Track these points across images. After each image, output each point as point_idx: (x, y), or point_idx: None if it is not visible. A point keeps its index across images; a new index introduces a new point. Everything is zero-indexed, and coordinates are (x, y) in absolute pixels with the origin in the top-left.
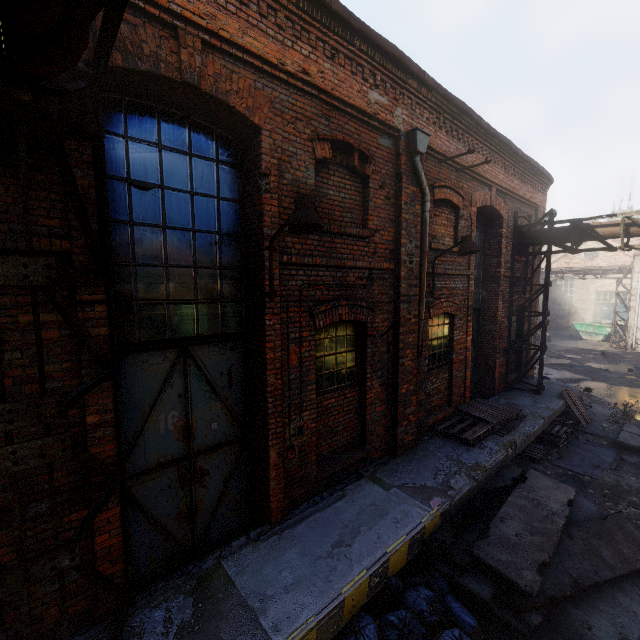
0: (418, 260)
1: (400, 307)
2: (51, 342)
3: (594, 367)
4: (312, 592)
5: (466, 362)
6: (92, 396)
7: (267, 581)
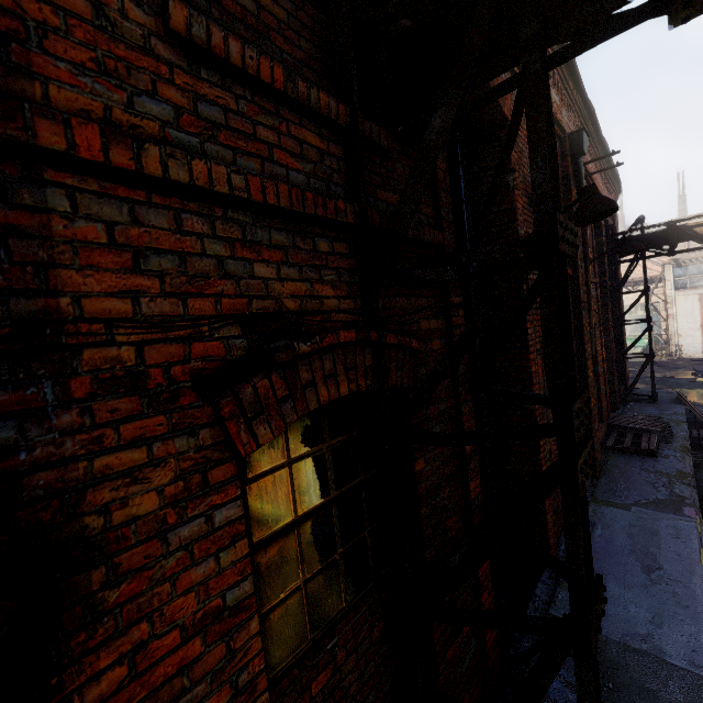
0: (583, 265)
1: (582, 315)
2: (437, 354)
3: (658, 376)
4: (683, 621)
5: (605, 374)
6: (465, 419)
7: (624, 620)
